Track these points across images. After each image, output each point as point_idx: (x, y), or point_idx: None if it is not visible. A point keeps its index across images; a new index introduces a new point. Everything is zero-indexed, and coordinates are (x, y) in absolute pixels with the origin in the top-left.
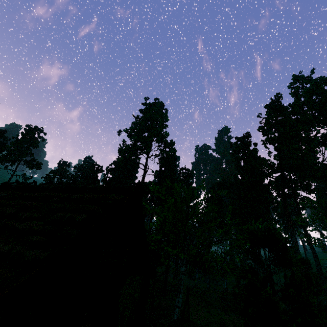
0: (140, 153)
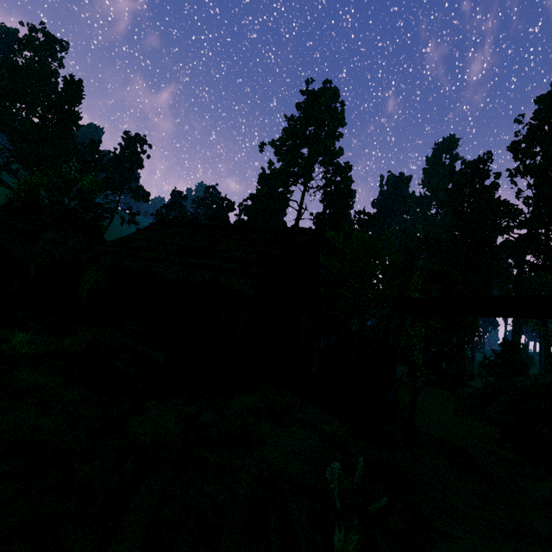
0: (292, 182)
